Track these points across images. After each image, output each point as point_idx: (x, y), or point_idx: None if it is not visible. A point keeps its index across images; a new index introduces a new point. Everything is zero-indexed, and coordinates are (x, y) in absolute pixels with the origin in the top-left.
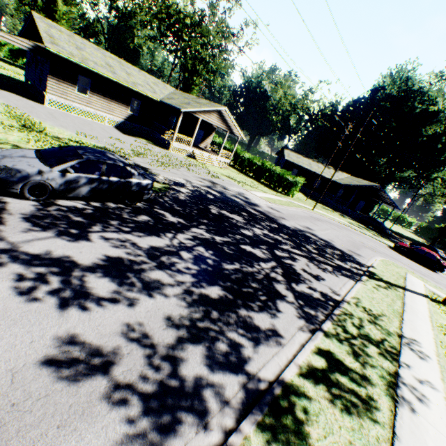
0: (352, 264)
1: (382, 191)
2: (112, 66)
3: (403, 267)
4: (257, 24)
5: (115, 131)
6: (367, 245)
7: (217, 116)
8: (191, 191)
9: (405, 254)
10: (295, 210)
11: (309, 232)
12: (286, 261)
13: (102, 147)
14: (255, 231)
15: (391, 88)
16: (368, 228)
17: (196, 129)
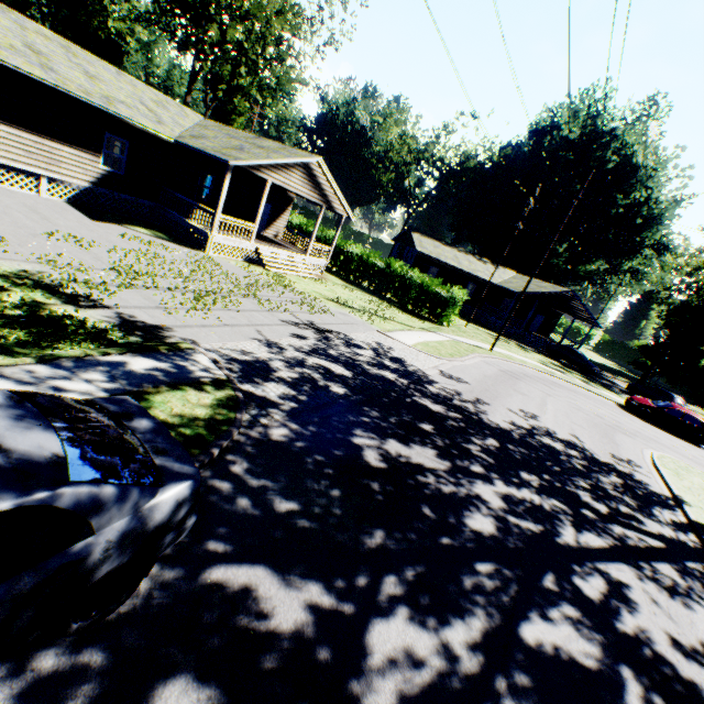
0: (662, 513)
1: (575, 301)
2: (44, 53)
3: (688, 465)
4: (348, 2)
5: (67, 212)
6: (608, 420)
7: (302, 175)
8: (291, 386)
9: (648, 418)
10: (473, 361)
11: (539, 430)
12: (628, 628)
13: (15, 272)
14: (486, 497)
15: (570, 127)
16: (565, 366)
17: (261, 203)
